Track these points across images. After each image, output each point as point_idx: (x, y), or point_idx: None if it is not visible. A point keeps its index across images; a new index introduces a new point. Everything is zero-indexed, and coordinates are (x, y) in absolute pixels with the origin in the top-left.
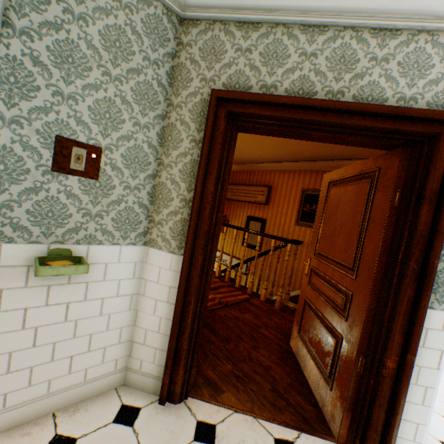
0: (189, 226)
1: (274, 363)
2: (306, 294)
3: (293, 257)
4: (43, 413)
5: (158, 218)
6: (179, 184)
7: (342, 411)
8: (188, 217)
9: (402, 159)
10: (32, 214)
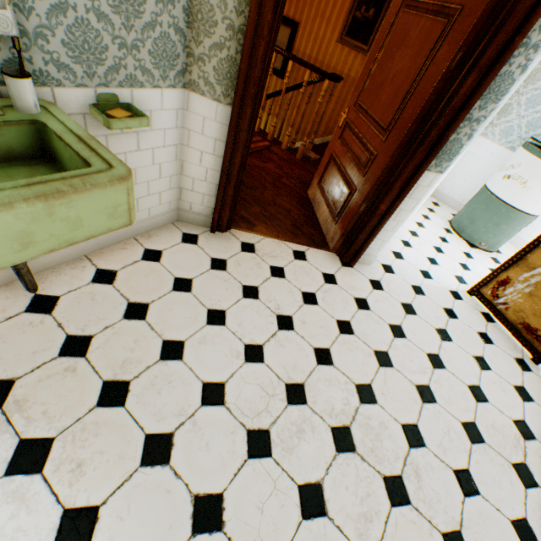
0: (239, 71)
1: (294, 208)
2: (335, 149)
3: (327, 99)
4: (127, 238)
5: (198, 52)
6: (225, 0)
7: (340, 236)
8: (236, 56)
9: (487, 7)
10: (69, 47)
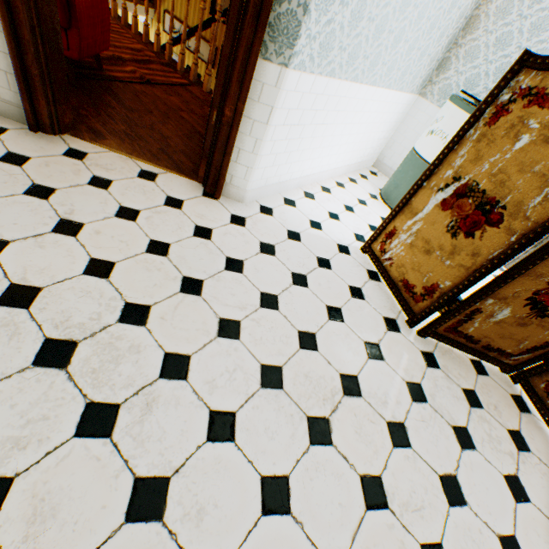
0: None
1: (177, 137)
2: None
3: None
4: None
5: None
6: None
7: (202, 159)
8: None
9: None
10: None
